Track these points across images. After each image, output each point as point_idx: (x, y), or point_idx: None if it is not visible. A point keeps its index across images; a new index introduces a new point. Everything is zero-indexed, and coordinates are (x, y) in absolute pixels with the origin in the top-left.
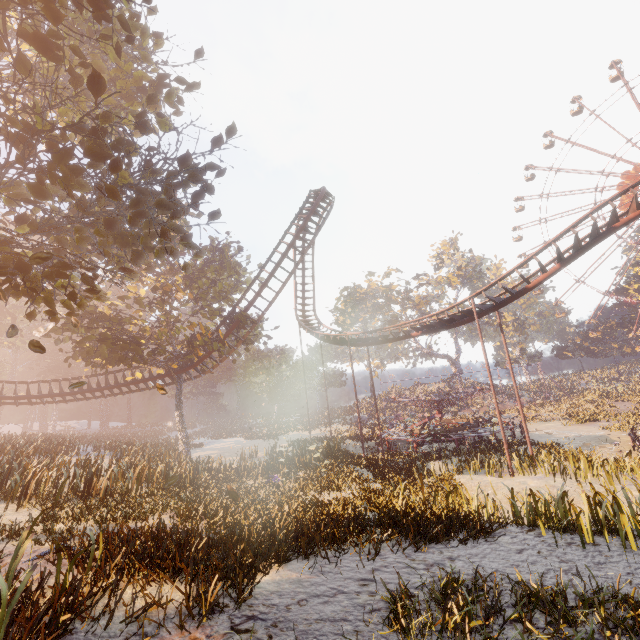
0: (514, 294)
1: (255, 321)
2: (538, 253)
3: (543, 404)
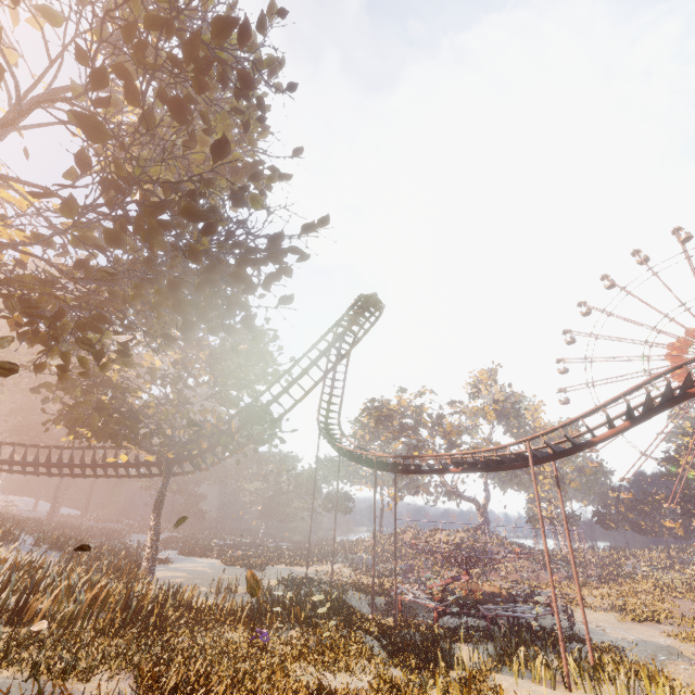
0: (577, 445)
1: (276, 419)
2: (606, 405)
3: (585, 584)
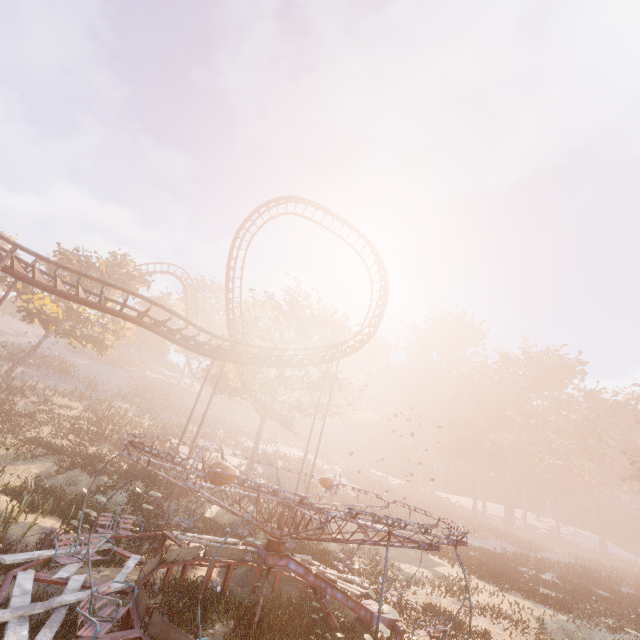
0: None
1: None
2: None
3: None
